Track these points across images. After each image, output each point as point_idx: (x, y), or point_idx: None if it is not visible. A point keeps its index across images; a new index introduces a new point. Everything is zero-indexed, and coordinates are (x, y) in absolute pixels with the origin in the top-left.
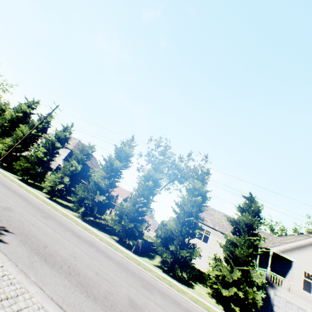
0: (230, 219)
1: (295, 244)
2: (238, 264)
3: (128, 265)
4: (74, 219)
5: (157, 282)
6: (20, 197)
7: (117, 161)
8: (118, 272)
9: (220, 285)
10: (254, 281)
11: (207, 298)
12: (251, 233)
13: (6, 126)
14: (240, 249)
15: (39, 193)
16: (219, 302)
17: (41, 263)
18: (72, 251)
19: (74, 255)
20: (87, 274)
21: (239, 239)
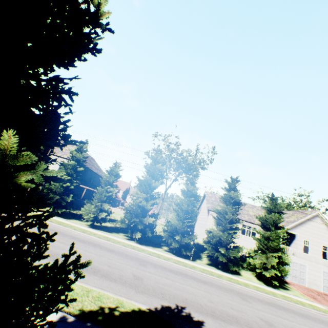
0: (261, 218)
1: (298, 222)
2: (270, 251)
3: (213, 281)
4: (139, 248)
5: (235, 287)
6: (102, 248)
7: (156, 182)
8: (226, 295)
9: (262, 270)
10: (282, 260)
11: (252, 279)
12: (277, 226)
13: None
14: (273, 242)
15: (85, 227)
16: (259, 279)
17: (227, 325)
18: (202, 295)
19: (209, 300)
20: (235, 314)
21: (272, 235)
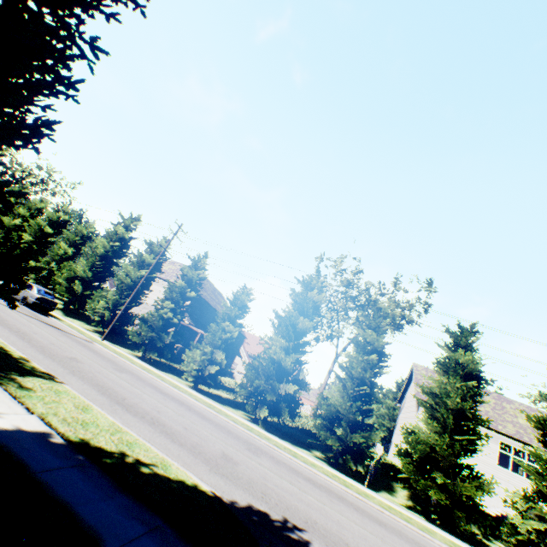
0: (539, 420)
1: None
2: None
3: (406, 531)
4: (262, 434)
5: None
6: (191, 410)
7: (305, 320)
8: None
9: None
10: None
11: None
12: None
13: (96, 265)
14: None
15: (182, 384)
16: None
17: None
18: (360, 535)
19: None
20: None
21: None
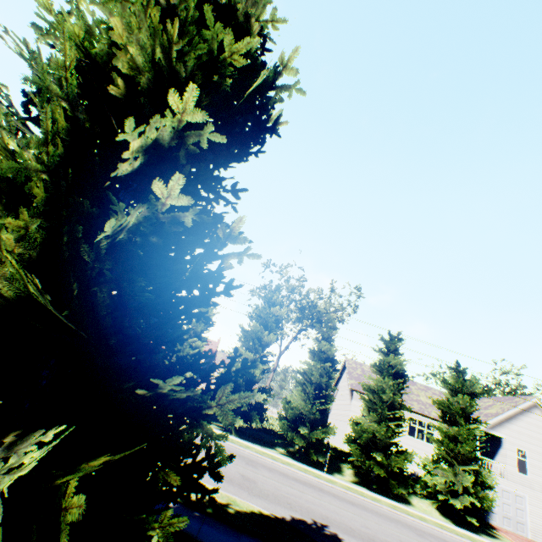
0: (441, 403)
1: (503, 416)
2: (460, 462)
3: (366, 505)
4: (241, 443)
5: (403, 518)
6: None
7: (271, 334)
8: (390, 525)
9: (448, 496)
10: (481, 480)
11: (432, 513)
12: (468, 418)
13: None
14: (464, 445)
15: None
16: (444, 515)
17: None
18: (351, 517)
19: (362, 524)
20: None
21: (461, 432)
